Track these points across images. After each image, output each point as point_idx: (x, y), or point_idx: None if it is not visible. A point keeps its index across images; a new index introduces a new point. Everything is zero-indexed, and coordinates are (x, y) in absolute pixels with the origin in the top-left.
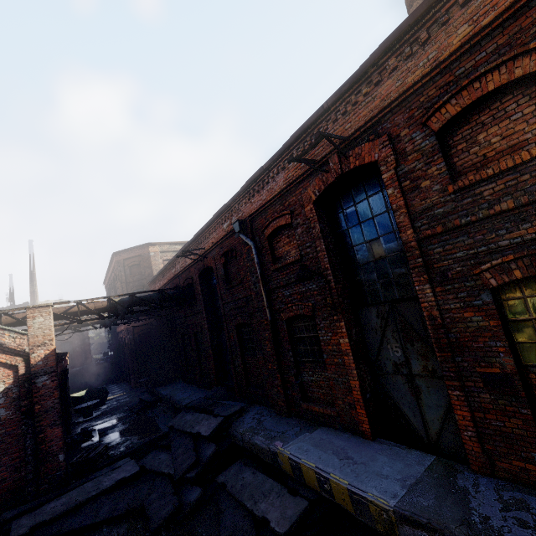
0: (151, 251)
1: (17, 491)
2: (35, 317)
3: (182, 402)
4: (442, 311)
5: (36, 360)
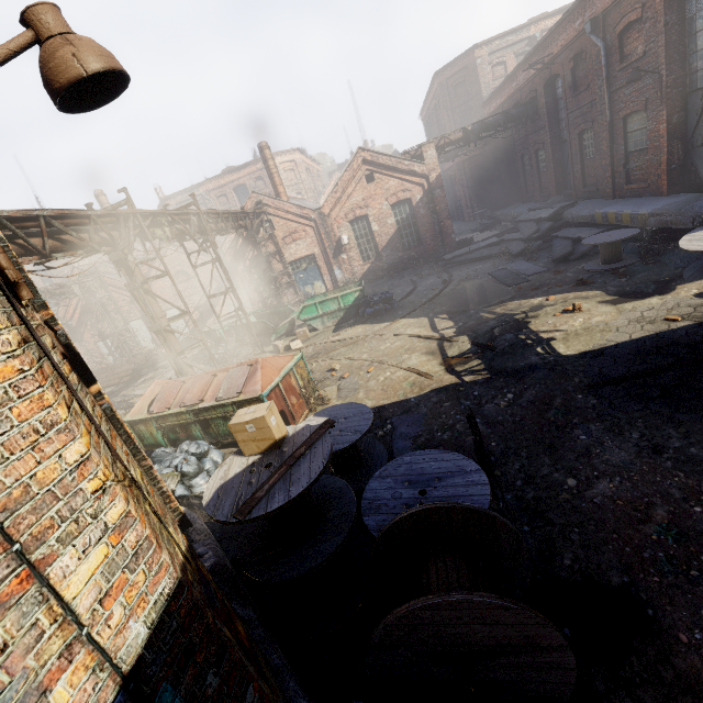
0: (476, 58)
1: (435, 250)
2: (427, 152)
3: (523, 212)
4: None
5: (432, 180)
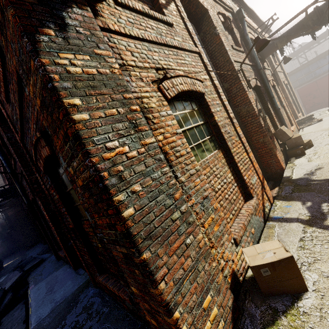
0: None
1: None
2: None
3: None
4: (49, 190)
5: None
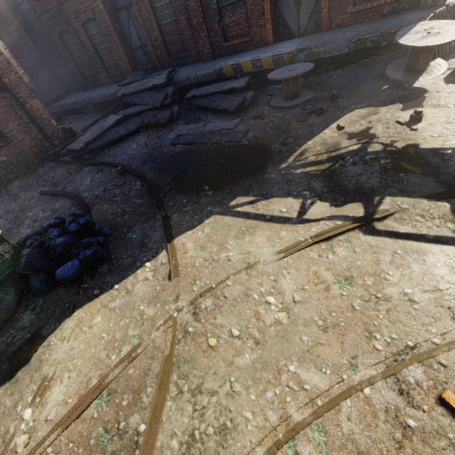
0: None
1: (38, 146)
2: None
3: (104, 94)
4: None
5: None
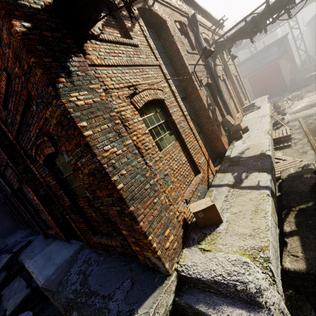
0: None
1: None
2: None
3: None
4: (44, 178)
5: None
